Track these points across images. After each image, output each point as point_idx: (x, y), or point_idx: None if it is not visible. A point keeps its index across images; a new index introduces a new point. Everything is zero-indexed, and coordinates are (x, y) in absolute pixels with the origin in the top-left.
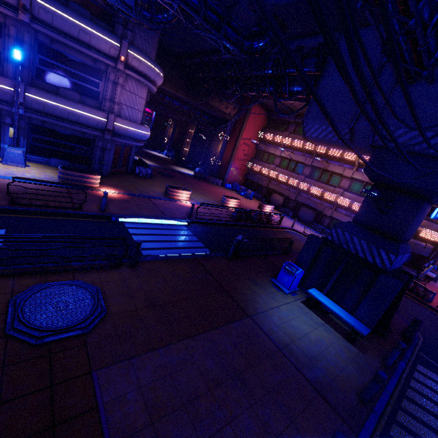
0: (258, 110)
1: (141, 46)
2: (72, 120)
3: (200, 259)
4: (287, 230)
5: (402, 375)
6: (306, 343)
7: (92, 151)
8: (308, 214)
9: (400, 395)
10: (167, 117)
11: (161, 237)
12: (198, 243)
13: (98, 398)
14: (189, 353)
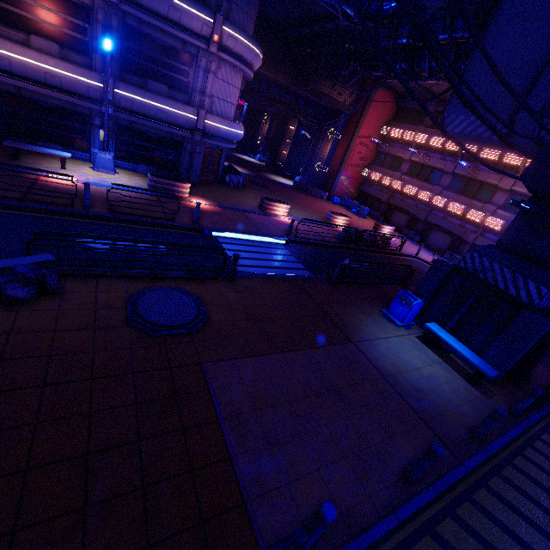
0: (383, 96)
1: (237, 18)
2: (160, 119)
3: (299, 281)
4: (409, 259)
5: (533, 427)
6: (415, 376)
7: (180, 156)
8: (441, 239)
9: (525, 444)
10: (262, 110)
11: (257, 254)
12: (298, 265)
13: (208, 384)
14: (287, 364)
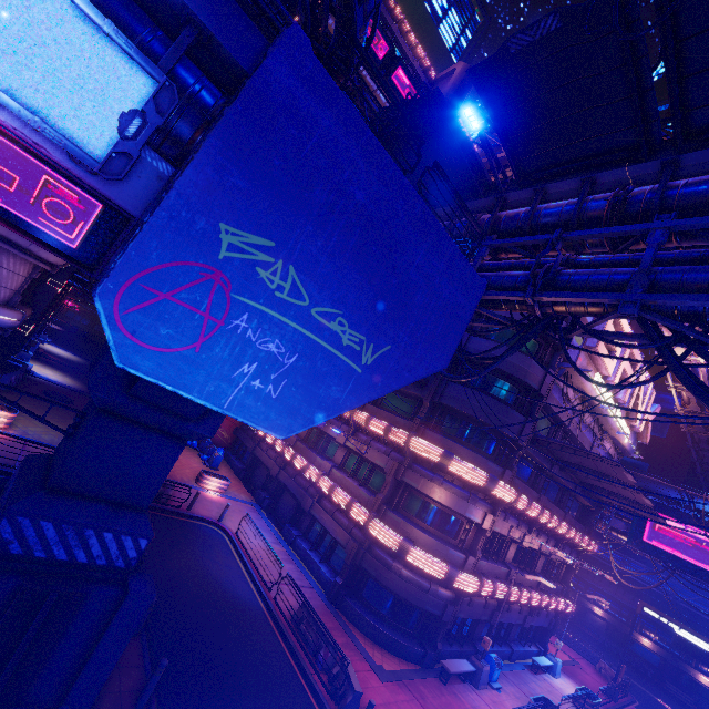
0: None
1: None
2: None
3: None
4: (198, 523)
5: None
6: None
7: None
8: (289, 507)
9: None
10: None
11: None
12: None
13: None
14: None
